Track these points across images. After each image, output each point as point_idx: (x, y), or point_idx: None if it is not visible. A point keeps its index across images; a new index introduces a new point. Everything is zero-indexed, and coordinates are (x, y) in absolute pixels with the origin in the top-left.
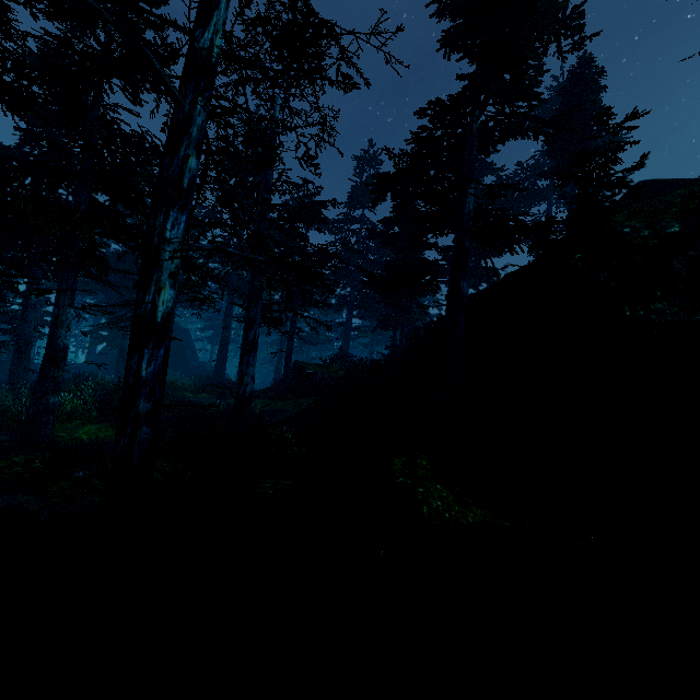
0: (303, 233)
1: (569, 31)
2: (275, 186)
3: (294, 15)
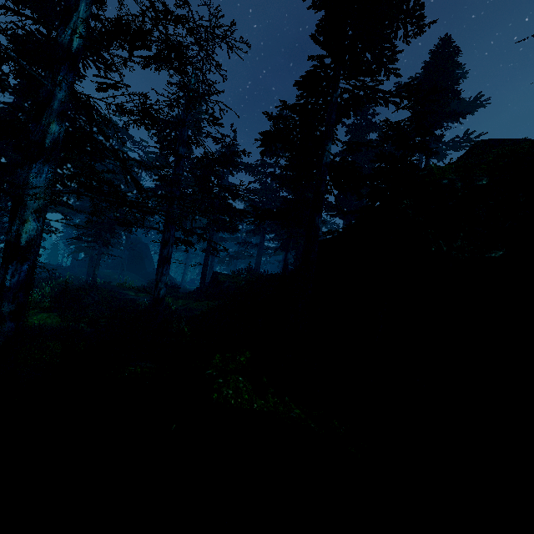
0: (220, 175)
1: (412, 19)
2: (189, 140)
3: (156, 13)
